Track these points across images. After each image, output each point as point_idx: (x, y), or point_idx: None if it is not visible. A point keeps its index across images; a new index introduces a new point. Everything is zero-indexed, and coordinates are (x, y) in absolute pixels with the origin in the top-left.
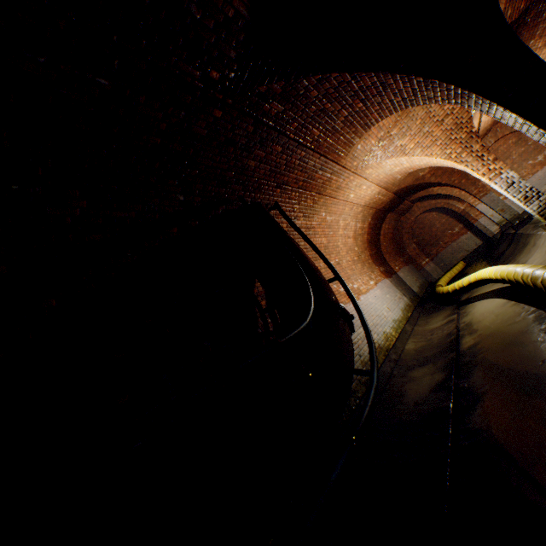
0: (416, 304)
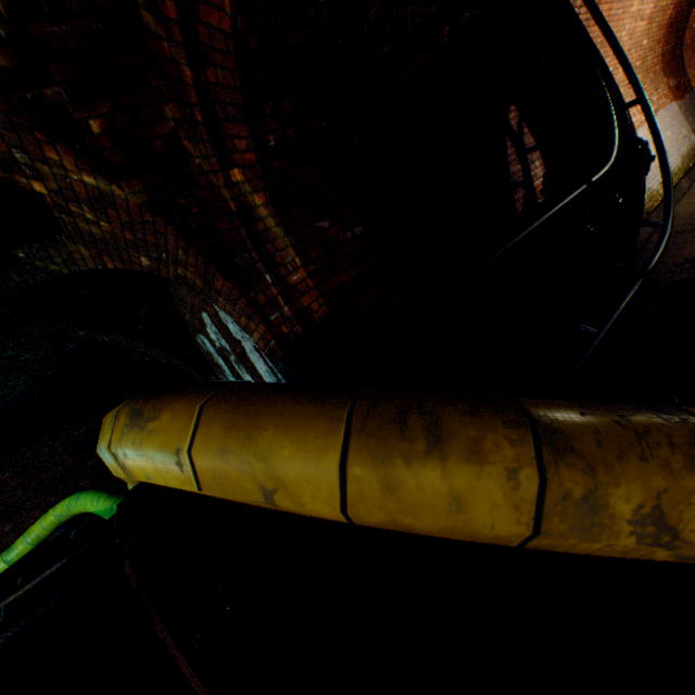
0: None
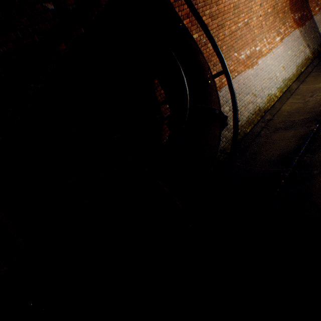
0: (317, 55)
